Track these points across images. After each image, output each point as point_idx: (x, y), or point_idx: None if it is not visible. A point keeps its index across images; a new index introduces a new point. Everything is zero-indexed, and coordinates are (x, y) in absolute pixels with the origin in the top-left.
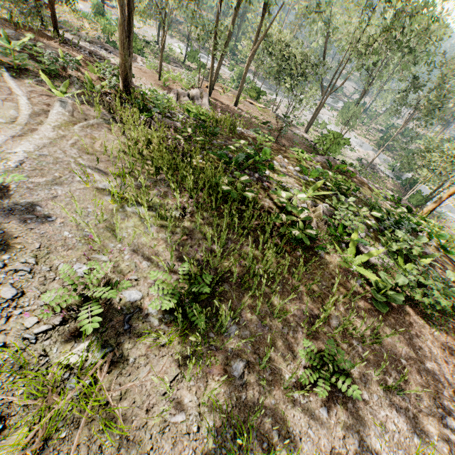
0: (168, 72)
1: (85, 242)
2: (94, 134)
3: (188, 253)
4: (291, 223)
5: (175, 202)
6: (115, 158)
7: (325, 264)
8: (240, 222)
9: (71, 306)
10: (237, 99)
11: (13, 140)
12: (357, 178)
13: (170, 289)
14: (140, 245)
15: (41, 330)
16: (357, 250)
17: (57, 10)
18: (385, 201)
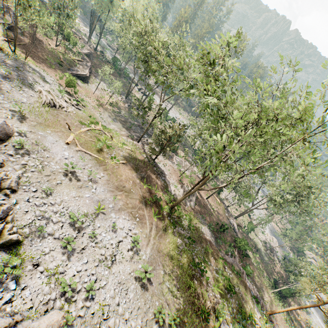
0: (184, 172)
1: (158, 294)
2: (160, 241)
3: (175, 306)
4: (204, 302)
5: (176, 283)
6: (164, 254)
7: (208, 325)
8: (189, 297)
9: (155, 313)
10: (208, 197)
11: (147, 247)
12: (243, 278)
13: (172, 319)
14: (167, 299)
15: (152, 317)
16: (220, 324)
17: (151, 114)
18: (250, 297)
